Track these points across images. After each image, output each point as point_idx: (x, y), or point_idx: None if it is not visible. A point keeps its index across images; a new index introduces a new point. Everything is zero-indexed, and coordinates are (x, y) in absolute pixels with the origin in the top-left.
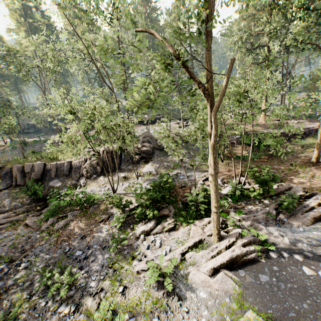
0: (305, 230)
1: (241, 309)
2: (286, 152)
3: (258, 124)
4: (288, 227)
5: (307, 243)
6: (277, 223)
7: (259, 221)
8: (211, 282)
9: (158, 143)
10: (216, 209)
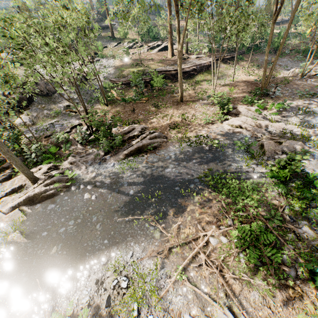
0: (115, 165)
1: (15, 231)
2: (171, 91)
3: (164, 59)
4: (105, 164)
5: (106, 175)
6: (100, 162)
7: (88, 162)
8: (6, 217)
9: (40, 88)
10: (9, 160)
